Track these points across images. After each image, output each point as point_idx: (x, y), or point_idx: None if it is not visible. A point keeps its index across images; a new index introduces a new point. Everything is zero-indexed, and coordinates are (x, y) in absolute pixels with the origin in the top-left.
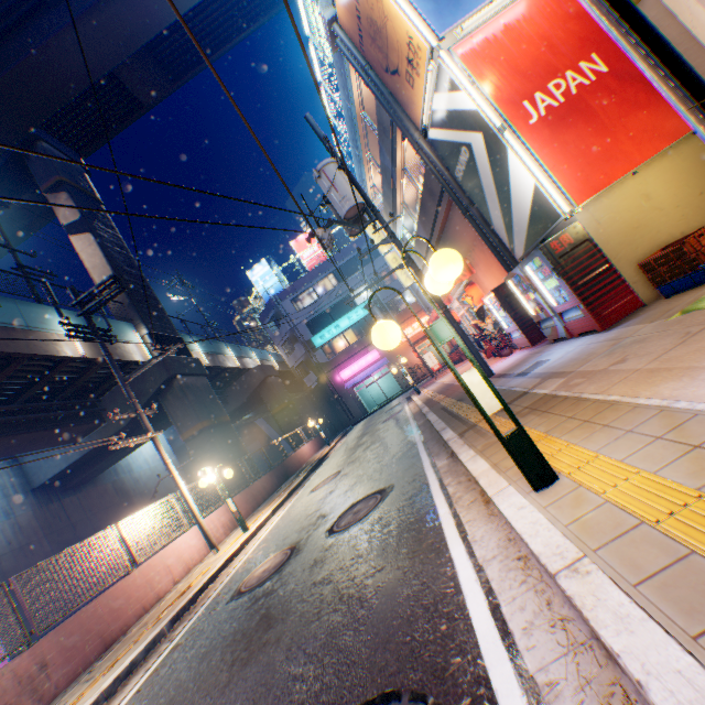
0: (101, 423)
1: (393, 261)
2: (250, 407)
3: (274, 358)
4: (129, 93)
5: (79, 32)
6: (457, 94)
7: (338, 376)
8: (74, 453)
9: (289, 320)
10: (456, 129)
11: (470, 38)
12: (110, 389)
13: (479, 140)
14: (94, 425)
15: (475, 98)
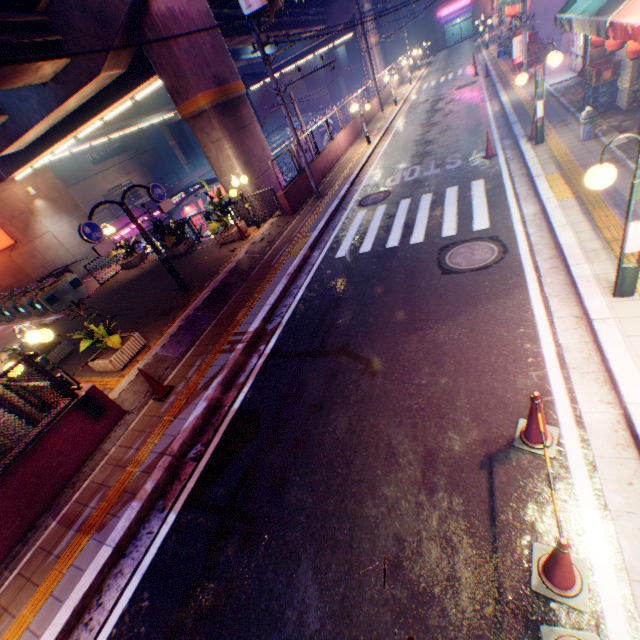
0: None
1: None
2: None
3: None
4: None
5: None
6: None
7: (438, 14)
8: None
9: None
10: None
11: None
12: None
13: None
14: None
15: None
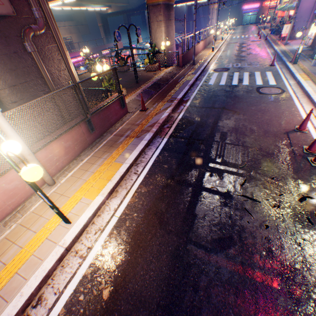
0: None
1: None
2: None
3: None
4: None
5: None
6: None
7: (243, 7)
8: None
9: None
10: None
11: None
12: None
13: None
14: None
15: None
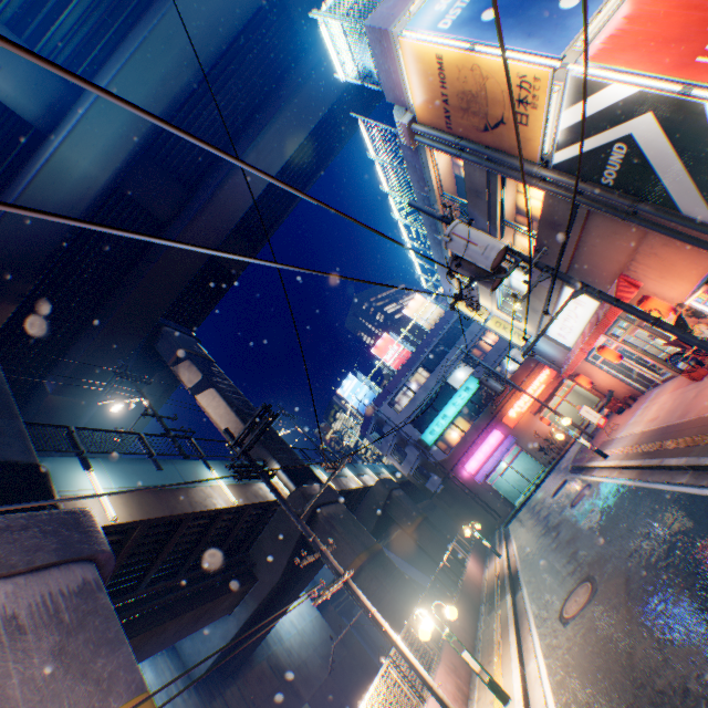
0: (253, 582)
1: (496, 325)
2: (381, 530)
3: (386, 470)
4: (223, 269)
5: (188, 235)
6: (602, 91)
7: (464, 470)
8: (230, 626)
9: (391, 424)
10: (601, 130)
11: (593, 43)
12: (253, 539)
13: (646, 121)
14: (247, 586)
15: (631, 82)
